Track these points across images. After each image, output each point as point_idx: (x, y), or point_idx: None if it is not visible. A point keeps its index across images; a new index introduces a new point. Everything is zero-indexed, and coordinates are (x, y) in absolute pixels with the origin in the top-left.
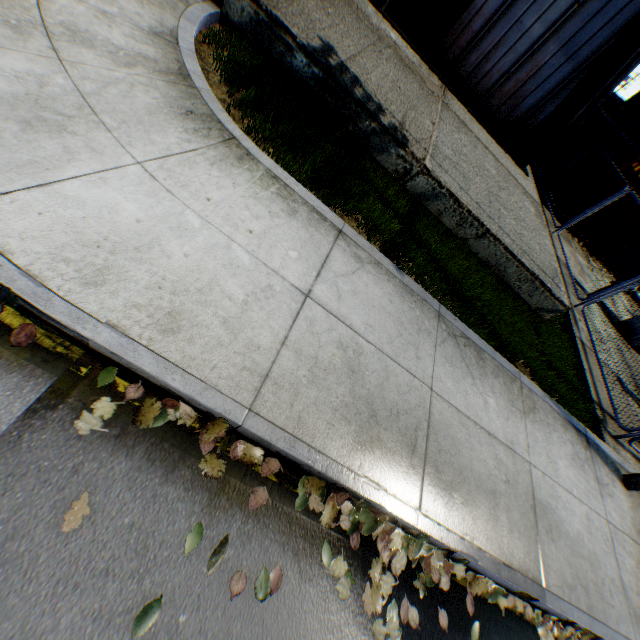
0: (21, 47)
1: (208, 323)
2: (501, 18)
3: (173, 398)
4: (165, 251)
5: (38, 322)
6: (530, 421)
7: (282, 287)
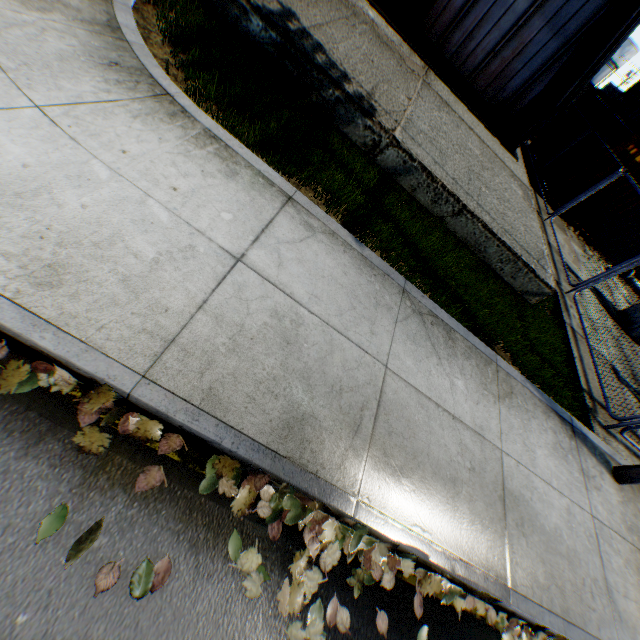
0: None
1: (102, 279)
2: None
3: (51, 362)
4: (57, 200)
5: None
6: (506, 406)
7: (207, 249)
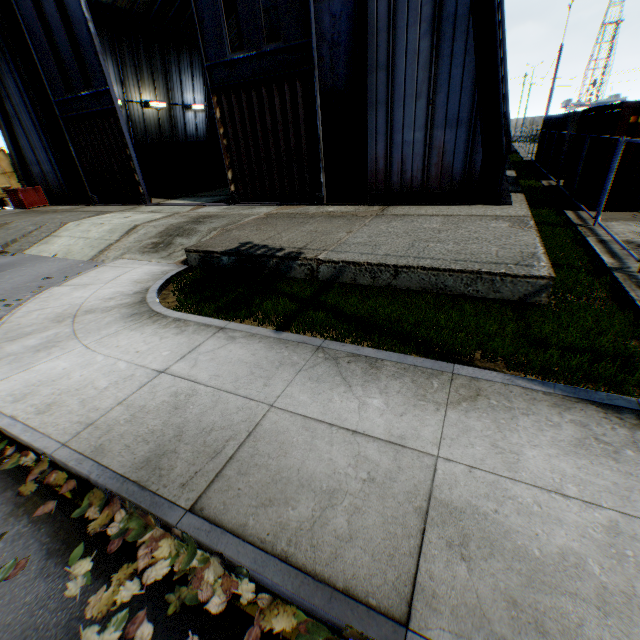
0: (59, 326)
1: (71, 404)
2: (391, 150)
3: (34, 452)
4: (71, 377)
5: None
6: (460, 410)
7: (143, 373)
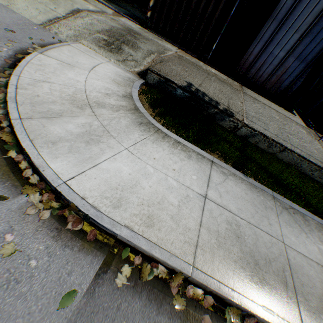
0: (82, 114)
1: (165, 219)
2: (262, 53)
3: (154, 261)
4: (141, 186)
5: (97, 228)
6: None
7: (193, 195)
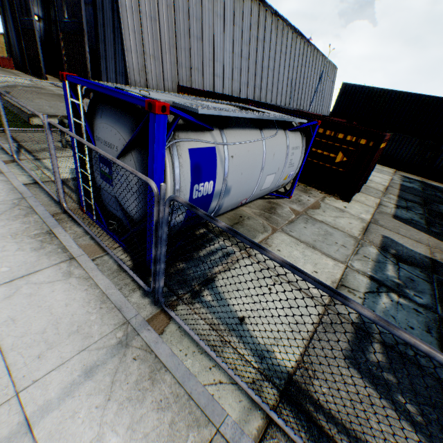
0: None
1: None
2: (108, 81)
3: None
4: None
5: None
6: None
7: None
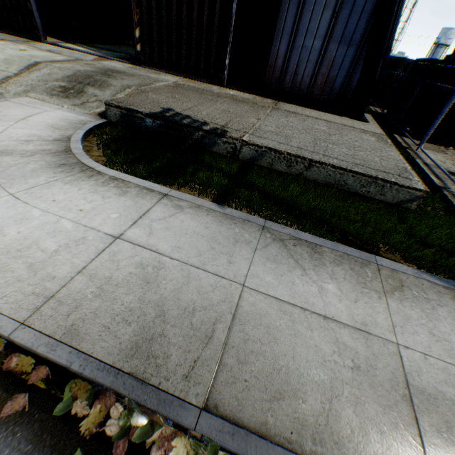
0: None
1: (16, 268)
2: (291, 51)
3: None
4: (5, 233)
5: None
6: (395, 299)
7: (95, 236)
